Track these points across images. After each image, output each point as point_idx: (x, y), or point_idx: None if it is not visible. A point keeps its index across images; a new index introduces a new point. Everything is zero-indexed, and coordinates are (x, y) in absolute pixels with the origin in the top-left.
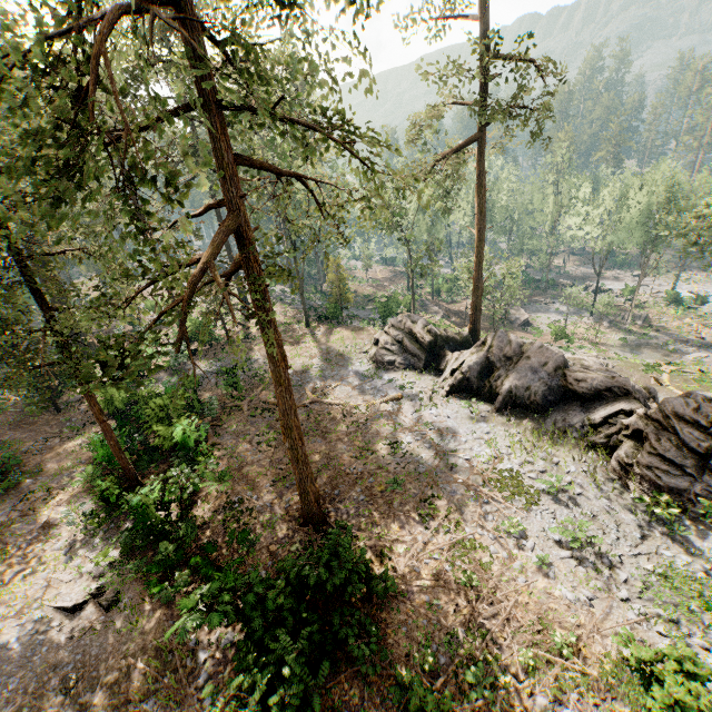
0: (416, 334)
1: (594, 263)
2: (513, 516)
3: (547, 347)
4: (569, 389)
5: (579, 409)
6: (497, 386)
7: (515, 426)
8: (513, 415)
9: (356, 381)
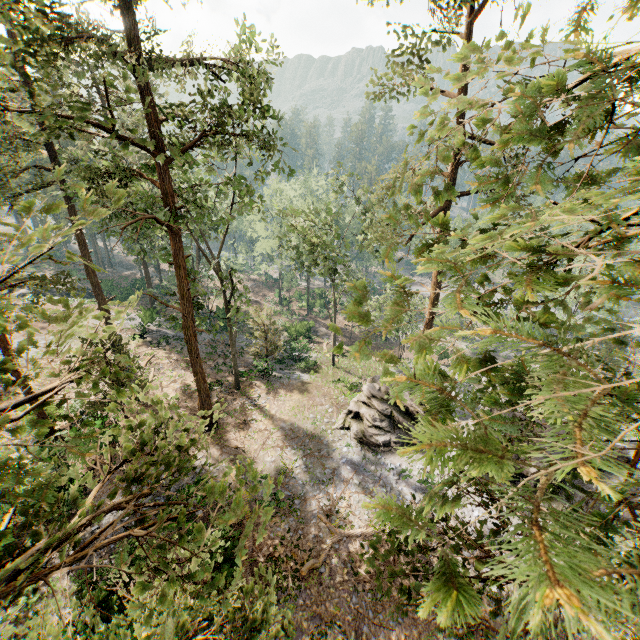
0: (407, 407)
1: None
2: None
3: None
4: None
5: None
6: (521, 467)
7: None
8: None
9: (363, 480)
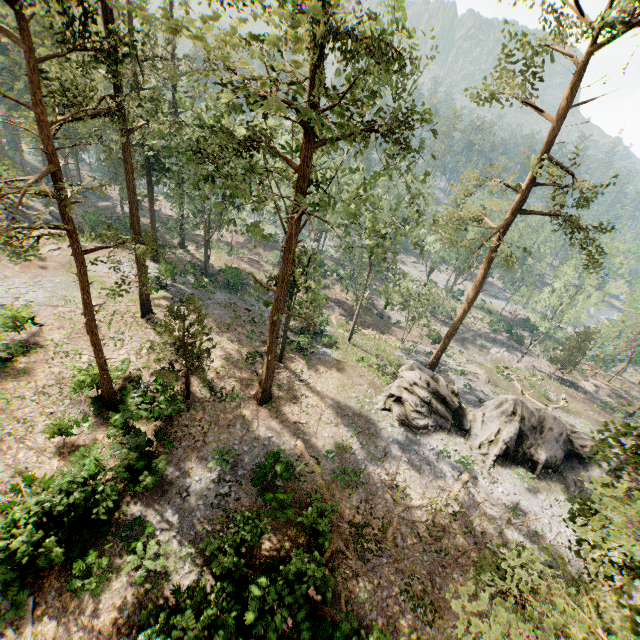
0: (445, 396)
1: (426, 267)
2: (638, 602)
3: (557, 418)
4: (573, 452)
5: (581, 467)
6: (532, 454)
7: (557, 492)
8: (549, 479)
9: (411, 458)
